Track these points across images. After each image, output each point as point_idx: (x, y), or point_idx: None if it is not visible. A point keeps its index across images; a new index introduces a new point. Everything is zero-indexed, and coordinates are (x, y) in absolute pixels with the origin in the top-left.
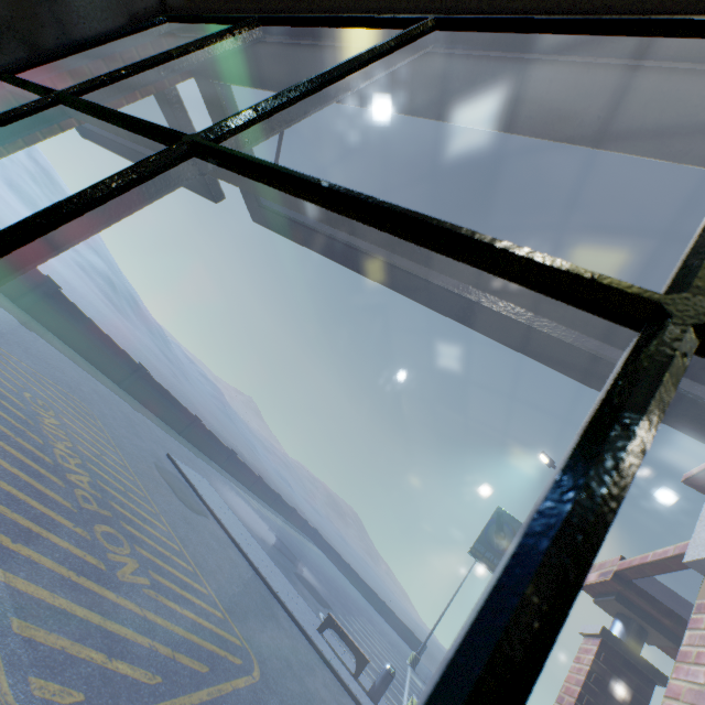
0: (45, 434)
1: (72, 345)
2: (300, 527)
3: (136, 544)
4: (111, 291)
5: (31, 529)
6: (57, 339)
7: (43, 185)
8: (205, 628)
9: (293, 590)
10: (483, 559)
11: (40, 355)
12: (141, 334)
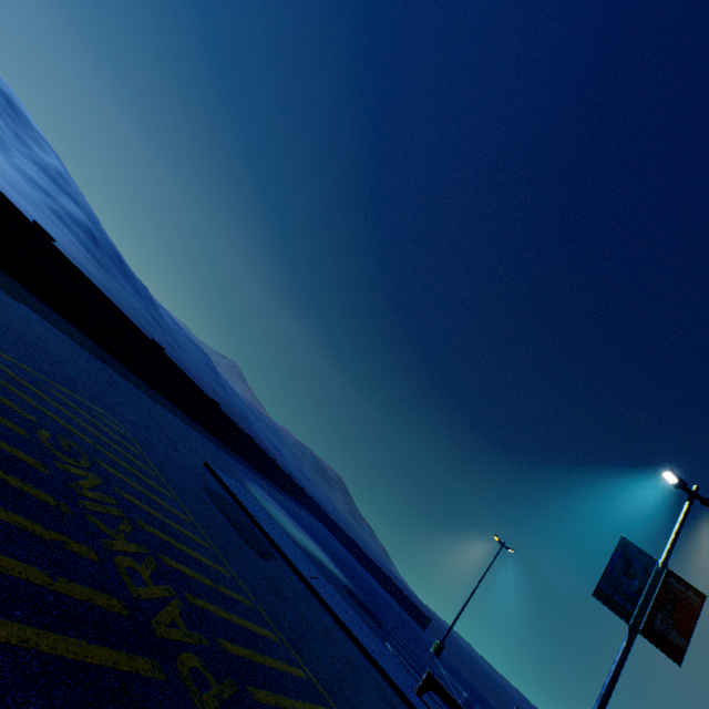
0: (92, 526)
1: (69, 318)
2: (305, 504)
3: None
4: (93, 245)
5: None
6: (51, 311)
7: (4, 113)
8: None
9: (369, 631)
10: (611, 603)
11: (39, 342)
12: (129, 296)
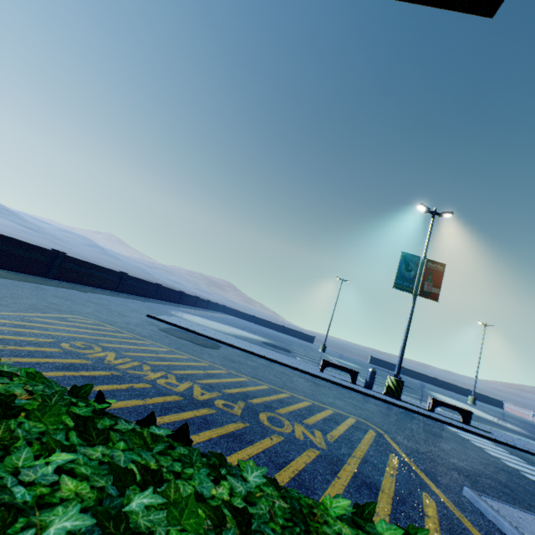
0: (134, 375)
1: None
2: (214, 309)
3: (274, 410)
4: None
5: (291, 477)
6: None
7: None
8: (350, 429)
9: (286, 357)
10: (403, 288)
11: None
12: None
